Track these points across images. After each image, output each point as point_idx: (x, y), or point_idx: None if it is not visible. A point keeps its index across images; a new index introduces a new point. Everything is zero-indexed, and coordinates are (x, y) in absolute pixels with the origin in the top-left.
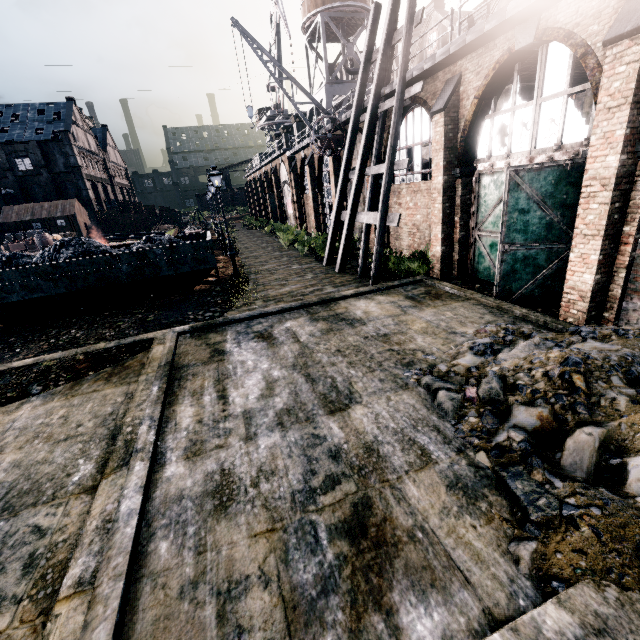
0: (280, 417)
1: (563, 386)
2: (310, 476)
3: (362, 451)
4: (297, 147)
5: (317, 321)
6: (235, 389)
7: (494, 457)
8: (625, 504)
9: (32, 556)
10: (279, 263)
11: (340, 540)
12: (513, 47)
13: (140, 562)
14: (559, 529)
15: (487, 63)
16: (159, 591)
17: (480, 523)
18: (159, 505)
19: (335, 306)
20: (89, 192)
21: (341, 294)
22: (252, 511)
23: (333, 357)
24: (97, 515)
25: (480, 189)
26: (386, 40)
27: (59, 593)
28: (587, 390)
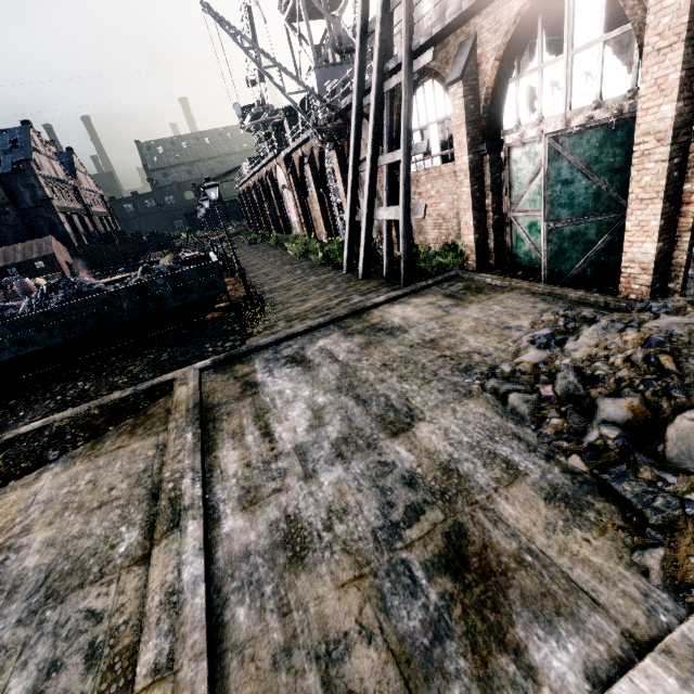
0: (337, 448)
1: (650, 370)
2: (388, 509)
3: (439, 473)
4: (293, 145)
5: (352, 335)
6: (279, 423)
7: (589, 459)
8: None
9: (92, 646)
10: (293, 277)
11: (440, 577)
12: None
13: (219, 635)
14: (686, 530)
15: (506, 17)
16: (248, 665)
17: (593, 535)
18: (225, 566)
19: (368, 316)
20: (65, 226)
21: (372, 302)
22: (332, 558)
23: (380, 373)
24: (158, 588)
25: (511, 164)
26: (383, 6)
27: (135, 685)
28: (678, 371)
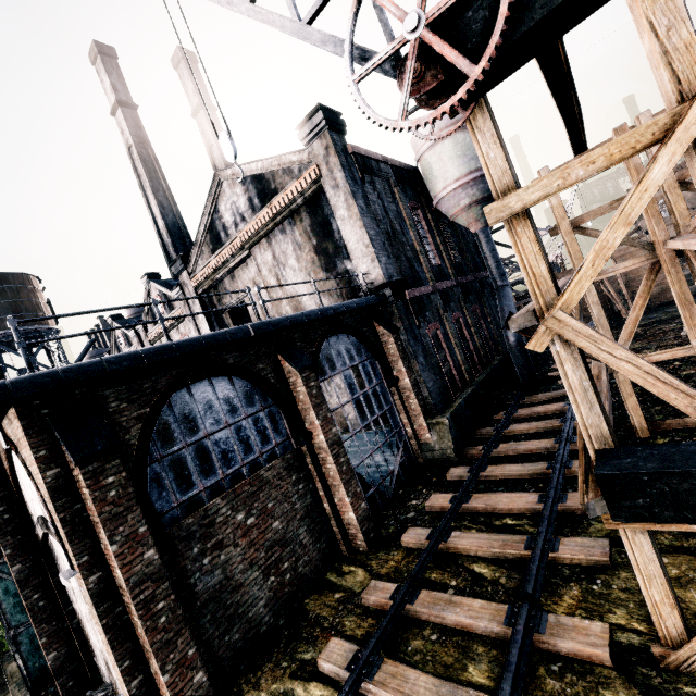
0: None
1: None
2: None
3: None
4: None
5: None
6: None
7: None
8: None
9: None
10: None
11: None
12: None
13: None
14: None
15: None
16: None
17: None
18: None
19: None
20: None
21: None
22: None
23: None
24: None
25: None
26: None
27: None
28: None
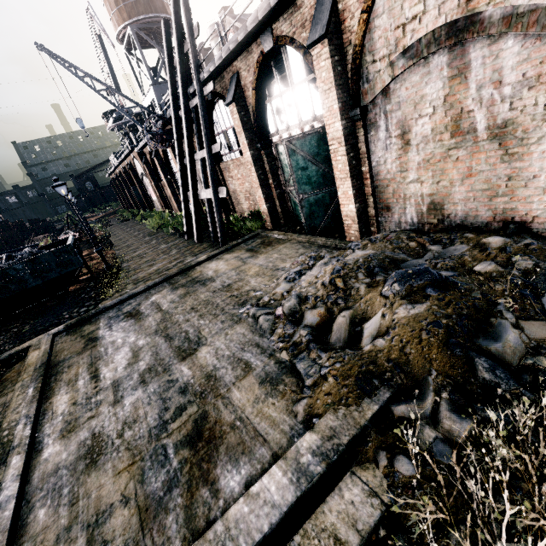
0: (143, 376)
1: (332, 289)
2: (164, 413)
3: (204, 380)
4: (141, 143)
5: (177, 289)
6: (106, 366)
7: (291, 352)
8: (356, 354)
9: None
10: (149, 247)
11: (183, 449)
12: (263, 50)
13: (21, 533)
14: (320, 385)
15: (252, 63)
16: None
17: (278, 400)
18: (37, 483)
19: (192, 272)
20: None
21: (196, 261)
22: (117, 456)
23: (188, 315)
24: None
25: (280, 156)
26: (179, 49)
27: None
28: (345, 287)
